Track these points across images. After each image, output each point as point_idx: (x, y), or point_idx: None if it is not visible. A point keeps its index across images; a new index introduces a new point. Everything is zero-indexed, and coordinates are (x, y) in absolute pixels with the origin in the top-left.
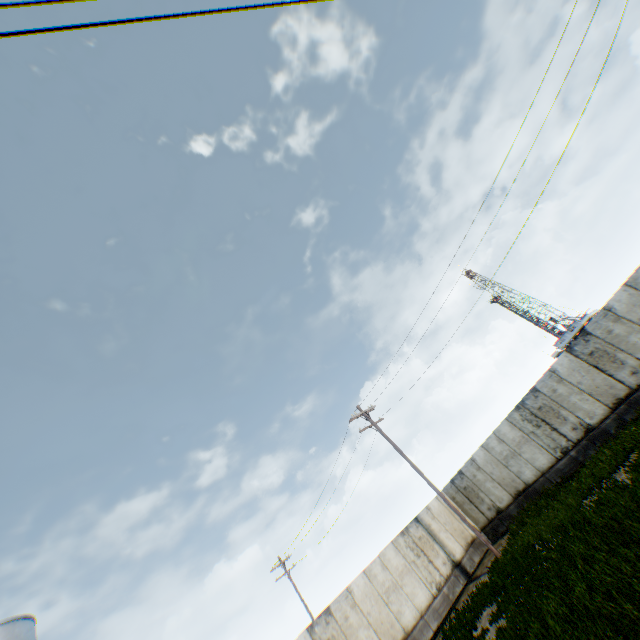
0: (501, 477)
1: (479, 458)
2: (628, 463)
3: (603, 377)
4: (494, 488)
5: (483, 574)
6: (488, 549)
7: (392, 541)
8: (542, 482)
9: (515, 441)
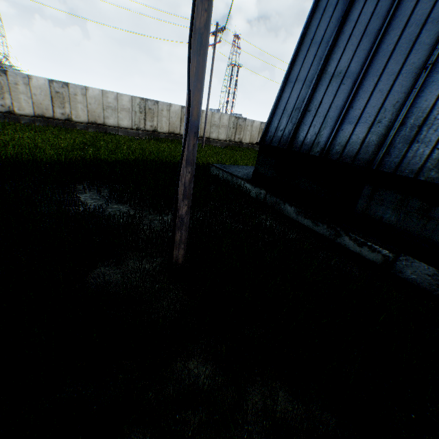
0: None
1: None
2: None
3: (50, 104)
4: None
5: None
6: None
7: None
8: None
9: None
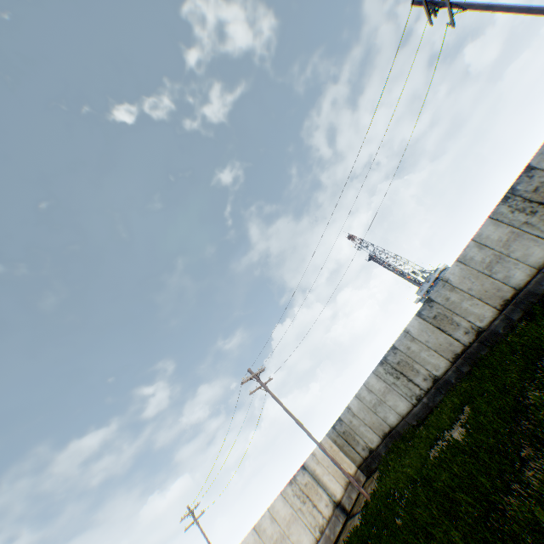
0: (372, 422)
1: (354, 406)
2: (464, 415)
3: (445, 336)
4: (367, 431)
5: (358, 513)
6: (364, 484)
7: (281, 492)
8: (403, 425)
9: (381, 391)
